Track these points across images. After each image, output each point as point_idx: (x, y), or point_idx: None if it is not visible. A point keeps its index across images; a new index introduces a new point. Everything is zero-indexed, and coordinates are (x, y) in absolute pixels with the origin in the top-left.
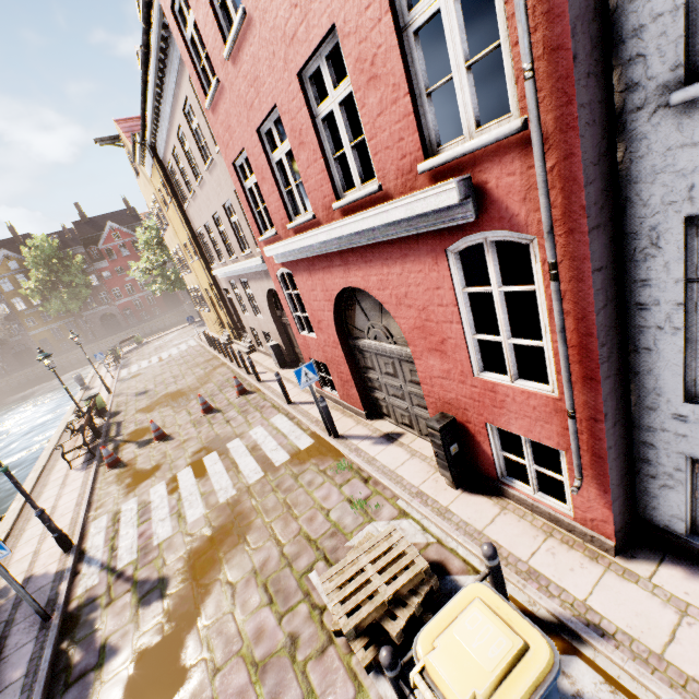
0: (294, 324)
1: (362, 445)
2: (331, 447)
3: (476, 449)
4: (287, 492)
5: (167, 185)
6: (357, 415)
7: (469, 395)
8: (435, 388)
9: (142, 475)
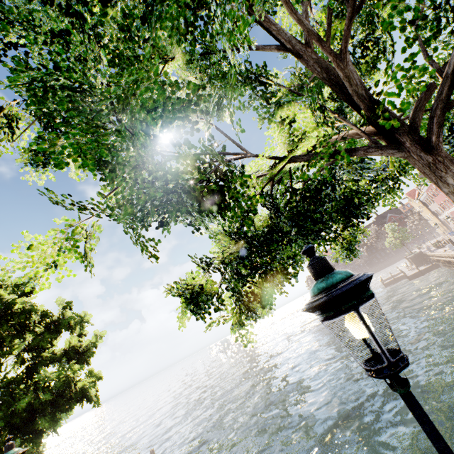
0: None
1: None
2: None
3: None
4: None
5: (423, 204)
6: None
7: None
8: None
9: None
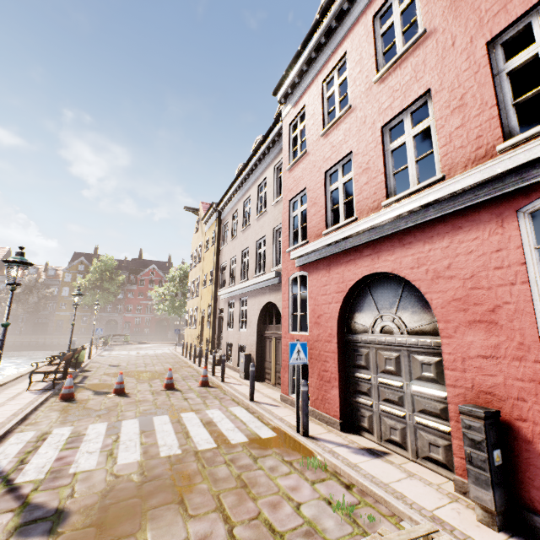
0: (286, 324)
1: (337, 449)
2: (297, 444)
3: (532, 466)
4: (243, 468)
5: (217, 233)
6: (328, 424)
7: (528, 376)
8: (467, 372)
9: (88, 412)
